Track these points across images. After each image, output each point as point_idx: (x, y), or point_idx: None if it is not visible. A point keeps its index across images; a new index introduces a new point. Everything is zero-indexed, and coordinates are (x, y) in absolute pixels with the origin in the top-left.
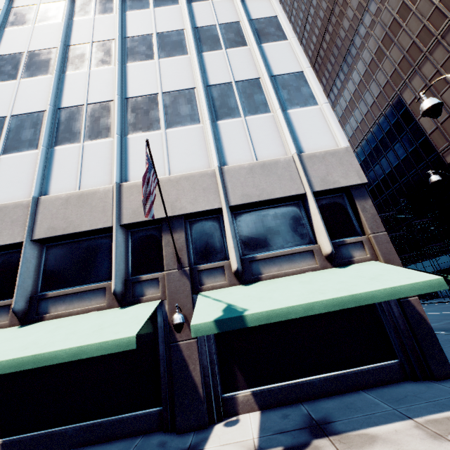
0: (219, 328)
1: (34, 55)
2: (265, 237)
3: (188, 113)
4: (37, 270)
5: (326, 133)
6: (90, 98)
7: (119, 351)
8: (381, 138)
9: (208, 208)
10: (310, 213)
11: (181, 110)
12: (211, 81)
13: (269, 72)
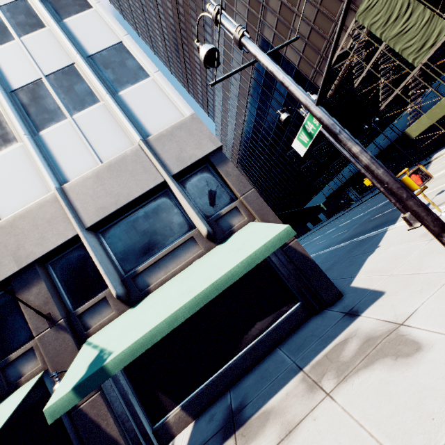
0: (79, 396)
1: None
2: (143, 243)
3: None
4: None
5: (168, 106)
6: None
7: None
8: (263, 81)
9: (61, 241)
10: (178, 199)
11: None
12: (14, 84)
13: (83, 52)
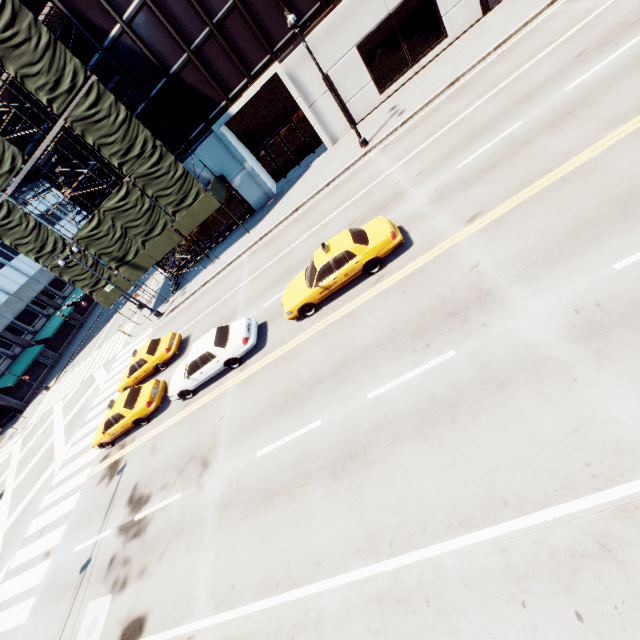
0: None
1: None
2: None
3: None
4: None
5: None
6: None
7: None
8: None
9: None
10: None
11: None
12: None
13: None
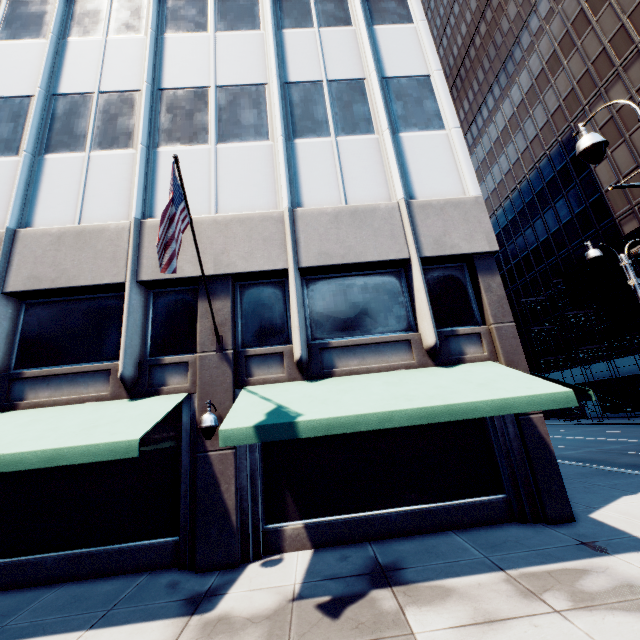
0: (258, 437)
1: (20, 3)
2: (346, 316)
3: (253, 122)
4: (11, 337)
5: (451, 174)
6: (104, 84)
7: (126, 460)
8: (540, 189)
9: (268, 268)
10: (413, 287)
11: (242, 117)
12: (291, 75)
13: (380, 71)
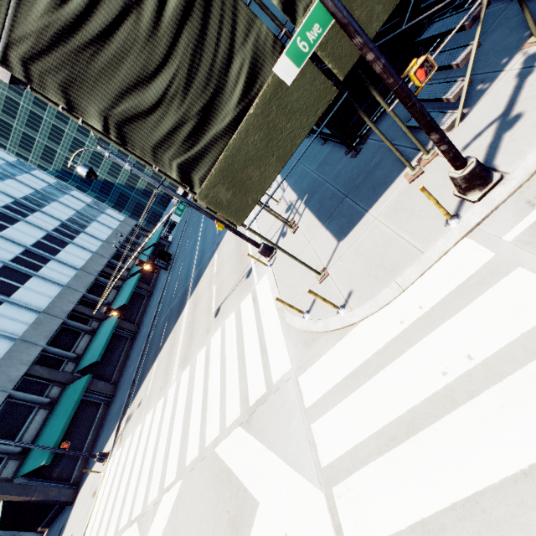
0: None
1: None
2: None
3: None
4: None
5: None
6: None
7: None
8: None
9: None
10: None
11: None
12: None
13: None
